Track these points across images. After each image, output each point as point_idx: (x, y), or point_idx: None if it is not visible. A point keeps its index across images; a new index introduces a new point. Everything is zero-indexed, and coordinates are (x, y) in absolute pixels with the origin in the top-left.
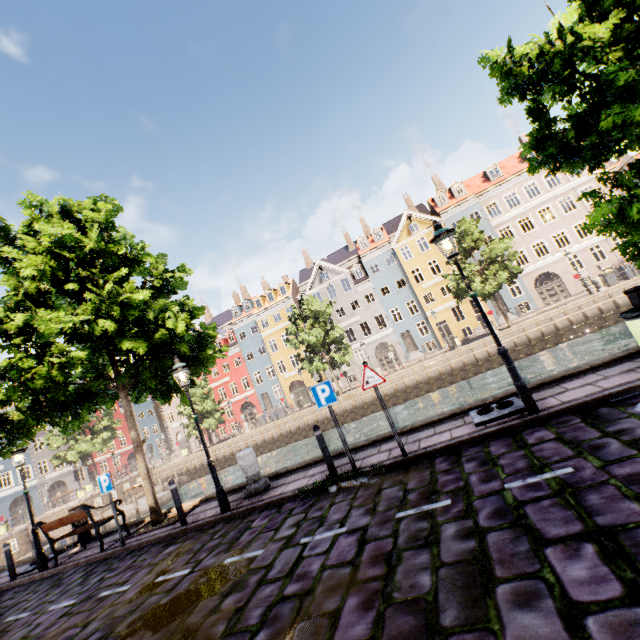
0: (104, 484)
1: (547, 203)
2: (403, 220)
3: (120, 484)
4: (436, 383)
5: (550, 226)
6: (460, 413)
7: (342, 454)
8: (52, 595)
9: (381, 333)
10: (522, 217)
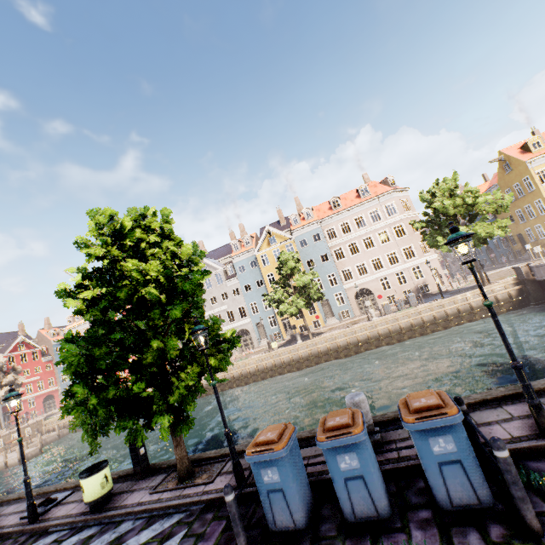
0: None
1: (370, 234)
2: (264, 233)
3: (8, 434)
4: (253, 377)
5: (370, 252)
6: (60, 489)
7: (3, 502)
8: None
9: (241, 321)
10: (351, 242)
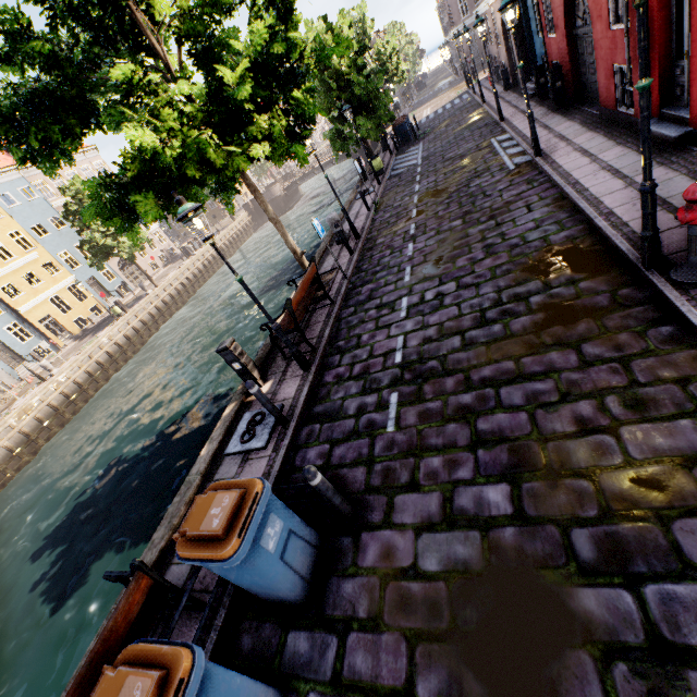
0: (319, 229)
1: None
2: None
3: None
4: (129, 350)
5: None
6: (350, 205)
7: None
8: (390, 276)
9: None
10: None
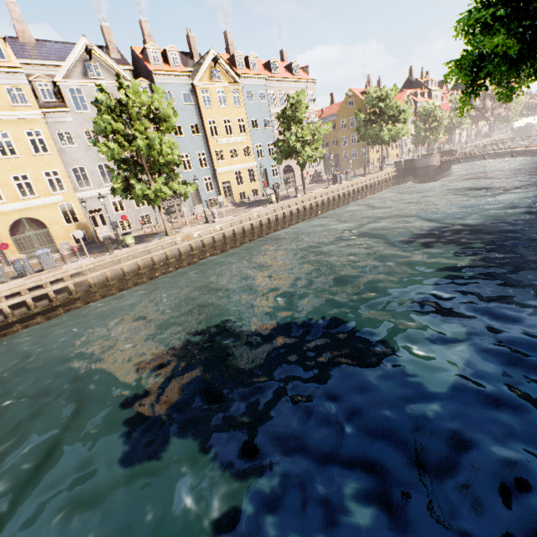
0: None
1: None
2: (209, 58)
3: None
4: (265, 230)
5: None
6: None
7: None
8: None
9: None
10: None
